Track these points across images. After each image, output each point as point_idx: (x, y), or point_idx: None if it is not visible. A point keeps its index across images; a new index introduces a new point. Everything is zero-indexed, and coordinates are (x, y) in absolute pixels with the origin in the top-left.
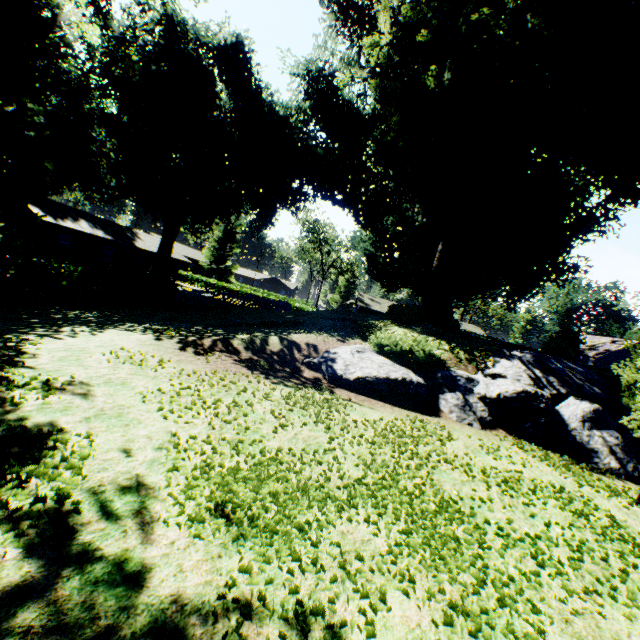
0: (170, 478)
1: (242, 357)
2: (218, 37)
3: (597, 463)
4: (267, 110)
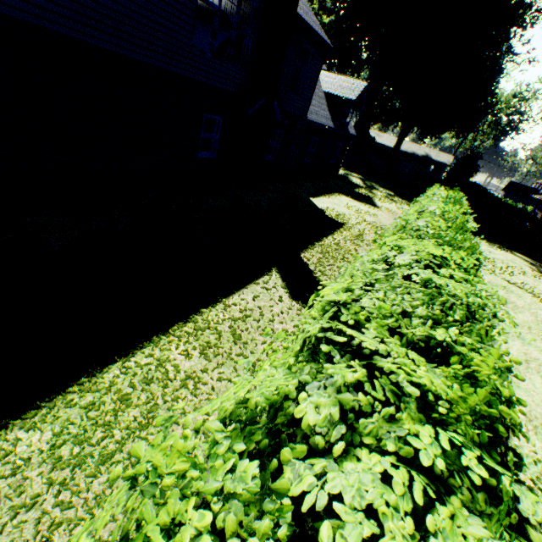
0: None
1: None
2: None
3: None
4: None
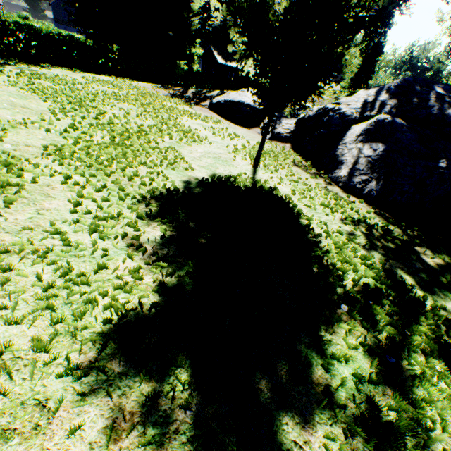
0: (42, 73)
1: (184, 95)
2: None
3: (333, 173)
4: None
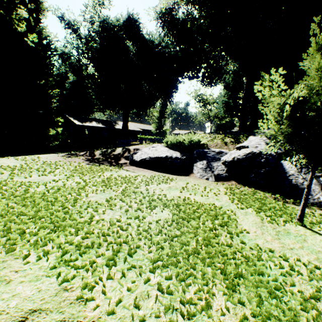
0: None
1: (94, 157)
2: (122, 20)
3: (308, 199)
4: (148, 44)
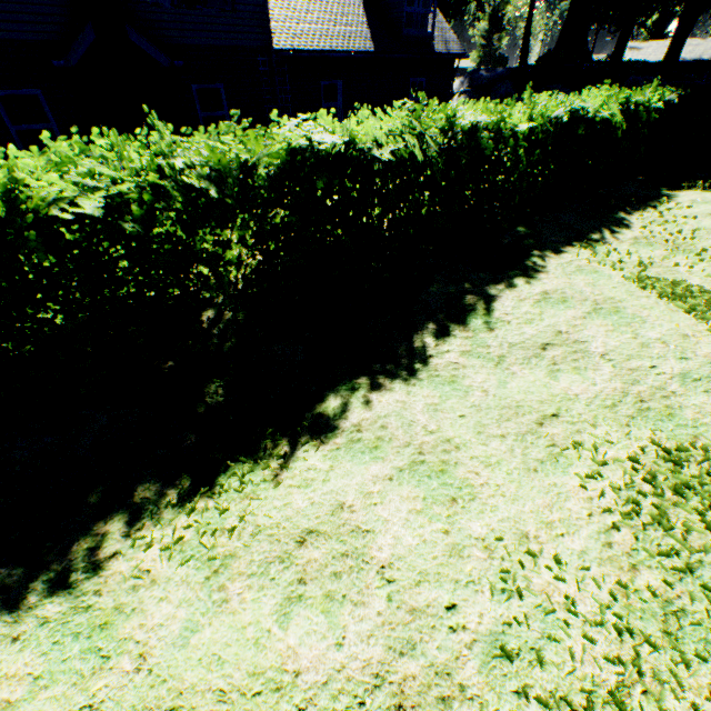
0: None
1: None
2: None
3: None
4: None
